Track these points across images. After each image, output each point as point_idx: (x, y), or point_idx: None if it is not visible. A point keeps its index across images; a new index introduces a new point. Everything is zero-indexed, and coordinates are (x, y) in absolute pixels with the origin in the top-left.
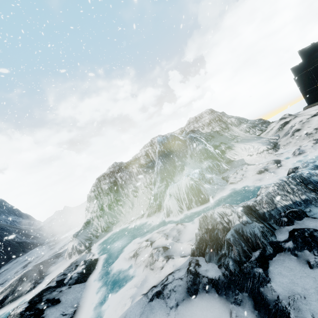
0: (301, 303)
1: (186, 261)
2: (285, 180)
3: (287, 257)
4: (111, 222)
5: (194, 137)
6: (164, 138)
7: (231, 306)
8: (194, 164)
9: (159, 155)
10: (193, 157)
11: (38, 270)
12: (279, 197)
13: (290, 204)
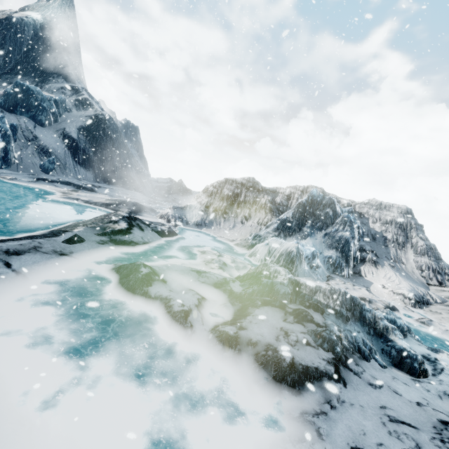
0: (258, 319)
1: (229, 277)
2: (342, 291)
3: (280, 312)
4: (206, 223)
5: (350, 221)
6: (320, 196)
7: (228, 303)
8: (319, 243)
9: (297, 206)
10: (326, 237)
11: (136, 206)
12: (323, 295)
13: (323, 303)
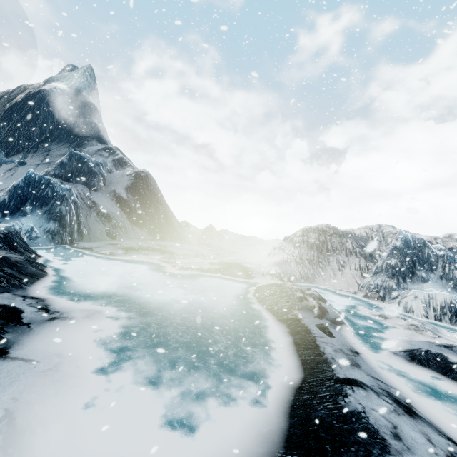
0: None
1: None
2: None
3: None
4: (310, 276)
5: None
6: (409, 236)
7: None
8: (443, 286)
9: (397, 249)
10: (443, 278)
11: (243, 268)
12: None
13: None
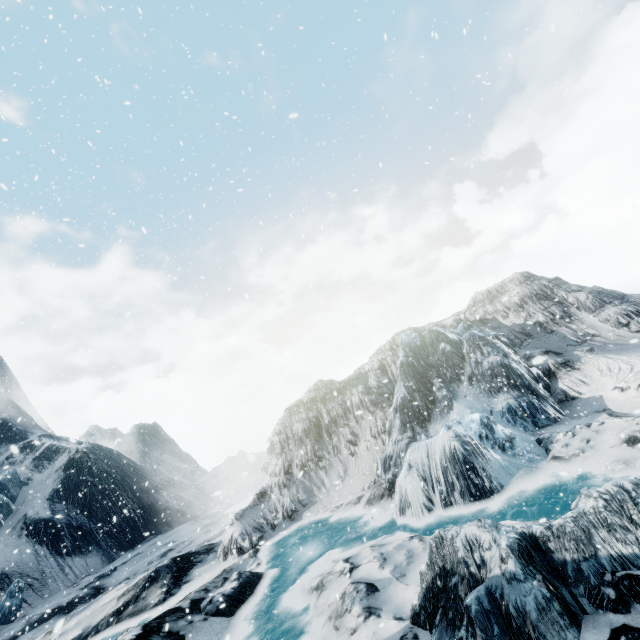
0: None
1: (399, 630)
2: (629, 488)
3: None
4: (302, 501)
5: (479, 338)
6: (416, 337)
7: None
8: (475, 398)
9: (401, 372)
10: (474, 382)
11: (176, 568)
12: (608, 530)
13: (633, 556)
